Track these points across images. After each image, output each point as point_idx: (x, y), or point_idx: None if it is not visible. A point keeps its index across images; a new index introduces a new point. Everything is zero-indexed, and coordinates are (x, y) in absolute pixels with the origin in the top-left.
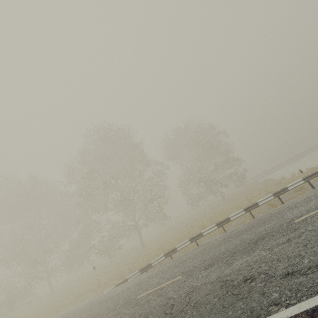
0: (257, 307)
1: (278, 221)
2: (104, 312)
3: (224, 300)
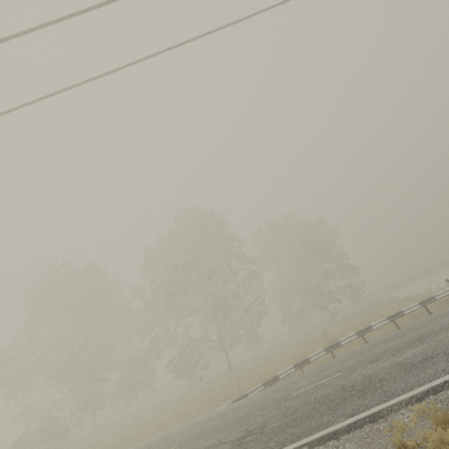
0: (447, 368)
1: (435, 325)
2: (251, 412)
3: (412, 371)
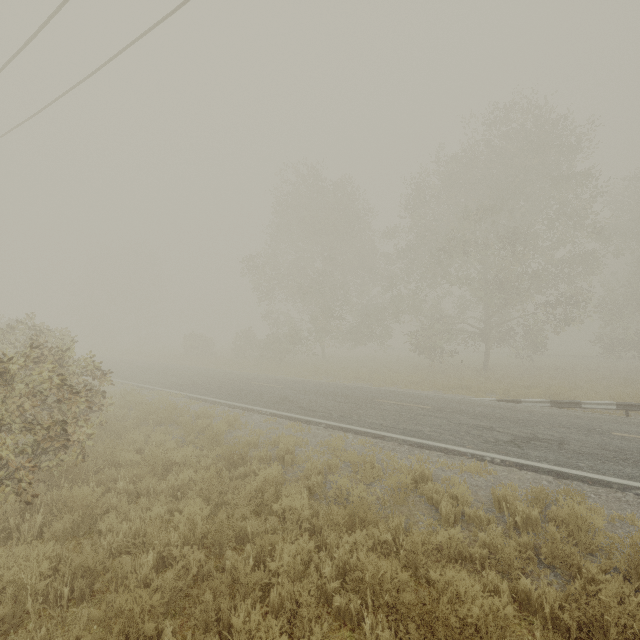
0: None
1: None
2: (535, 421)
3: None
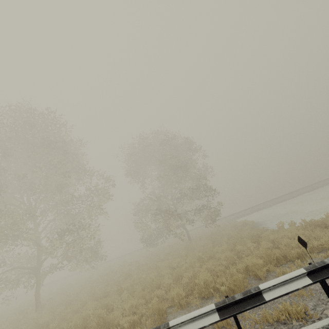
0: None
1: None
2: None
3: None
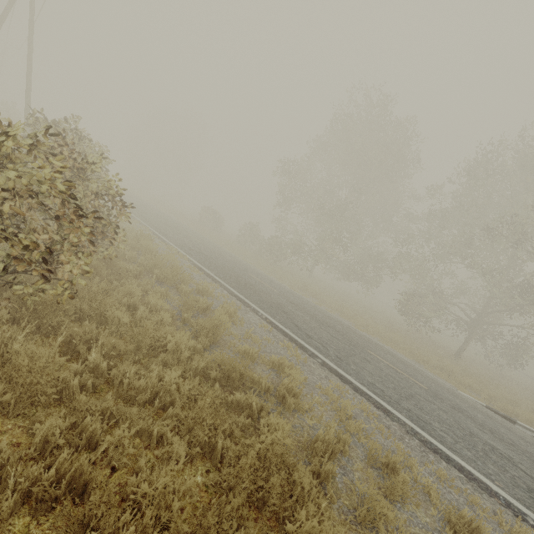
0: None
1: None
2: None
3: None
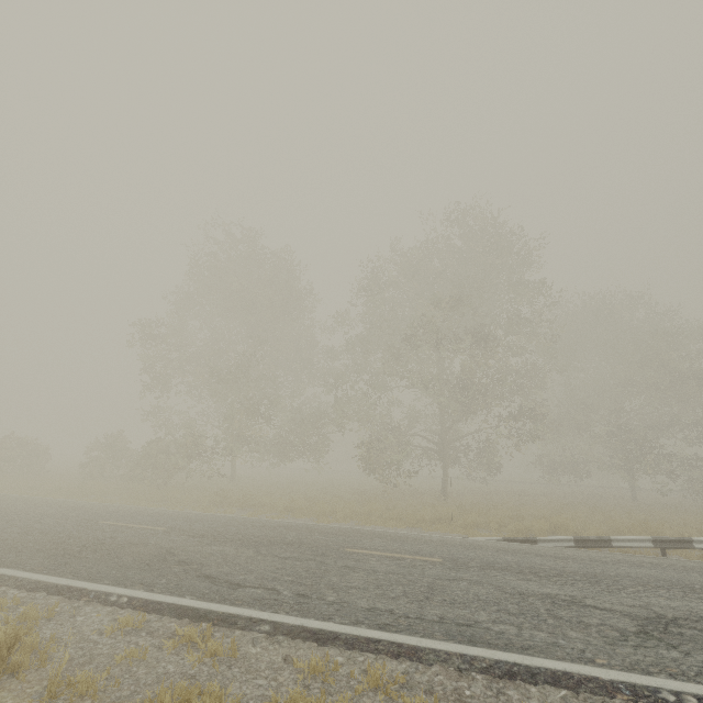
0: None
1: None
2: (607, 577)
3: None
